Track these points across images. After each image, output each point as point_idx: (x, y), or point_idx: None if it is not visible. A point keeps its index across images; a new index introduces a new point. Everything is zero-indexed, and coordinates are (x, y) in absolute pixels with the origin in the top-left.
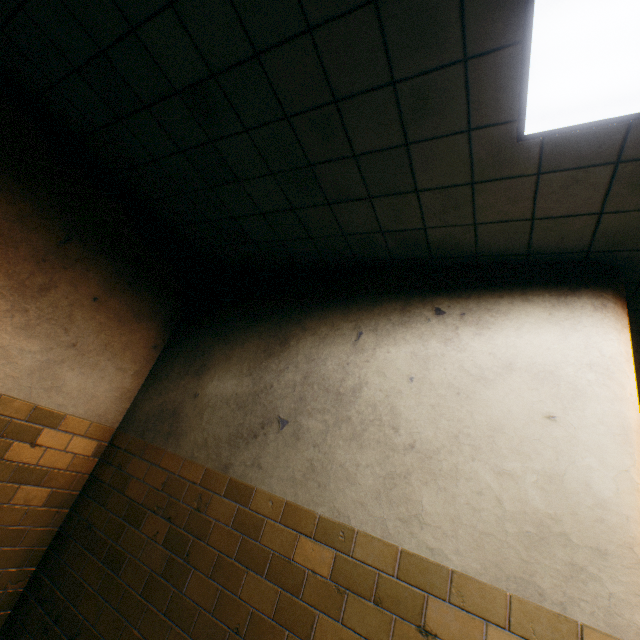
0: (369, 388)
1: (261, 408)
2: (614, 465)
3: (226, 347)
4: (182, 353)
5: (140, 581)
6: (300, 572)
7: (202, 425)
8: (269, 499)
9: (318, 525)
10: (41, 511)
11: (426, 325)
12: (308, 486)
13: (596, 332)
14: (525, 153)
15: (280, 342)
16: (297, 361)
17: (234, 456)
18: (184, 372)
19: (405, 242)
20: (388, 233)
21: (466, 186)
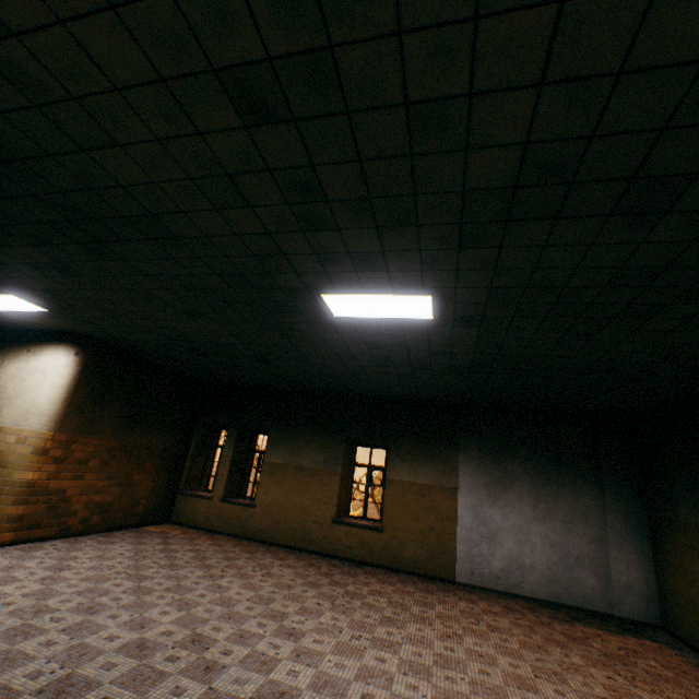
0: (2, 381)
1: None
2: (47, 394)
3: None
4: None
5: None
6: None
7: None
8: None
9: None
10: None
11: (25, 356)
12: None
13: (61, 357)
14: (8, 313)
15: None
16: None
17: None
18: None
19: (15, 325)
20: (5, 322)
21: (6, 316)
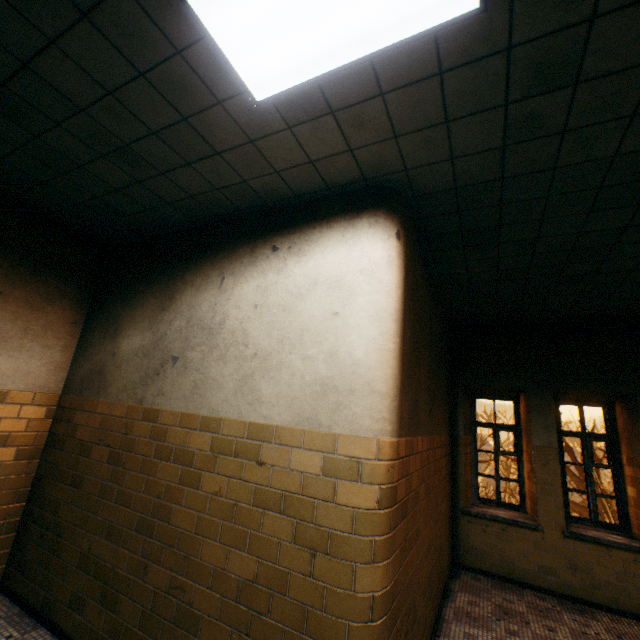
0: (230, 320)
1: (160, 353)
2: (367, 336)
3: (131, 311)
4: (99, 323)
5: (96, 489)
6: (192, 453)
7: (121, 376)
8: (171, 414)
9: (201, 421)
10: (14, 464)
11: (266, 262)
12: (194, 398)
13: (368, 244)
14: (270, 114)
15: (169, 298)
16: (182, 310)
17: (146, 392)
18: (103, 338)
19: (240, 194)
20: (223, 189)
21: (249, 144)
